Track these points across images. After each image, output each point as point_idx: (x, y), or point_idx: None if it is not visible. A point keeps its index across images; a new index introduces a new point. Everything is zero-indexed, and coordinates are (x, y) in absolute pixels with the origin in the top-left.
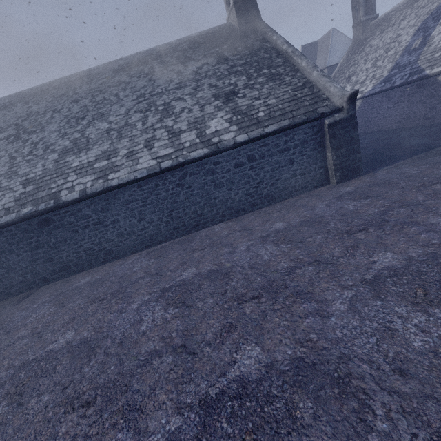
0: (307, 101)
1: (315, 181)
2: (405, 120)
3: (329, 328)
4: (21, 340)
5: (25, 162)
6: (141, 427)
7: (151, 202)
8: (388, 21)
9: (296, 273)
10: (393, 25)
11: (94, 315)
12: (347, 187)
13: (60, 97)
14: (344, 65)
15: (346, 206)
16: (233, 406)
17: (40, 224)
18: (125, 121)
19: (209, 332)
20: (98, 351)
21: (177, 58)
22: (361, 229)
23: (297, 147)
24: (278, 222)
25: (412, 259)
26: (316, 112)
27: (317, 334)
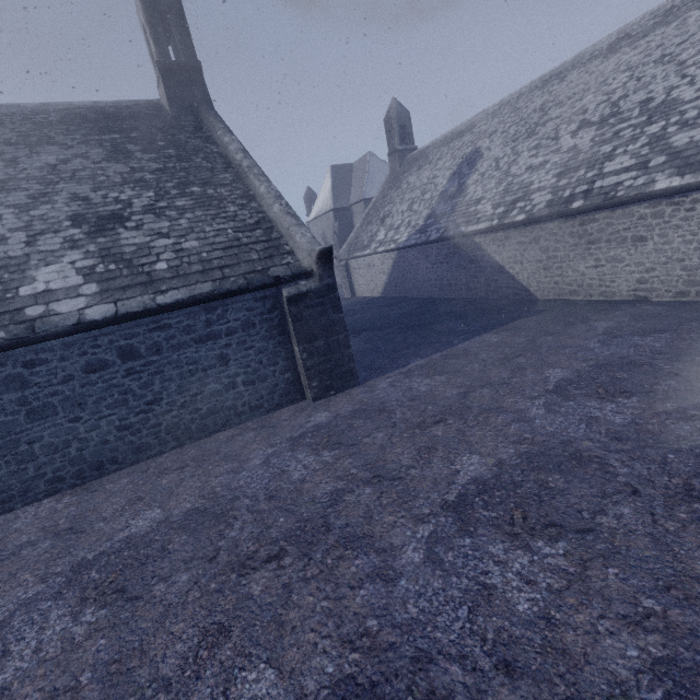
0: (256, 252)
1: (278, 395)
2: (447, 287)
3: None
4: None
5: None
6: None
7: None
8: (426, 157)
9: None
10: (431, 162)
11: None
12: (324, 411)
13: None
14: (379, 200)
15: (294, 467)
16: None
17: None
18: None
19: None
20: None
21: (23, 134)
22: (272, 555)
23: (234, 332)
24: (152, 507)
25: None
26: (267, 274)
27: None
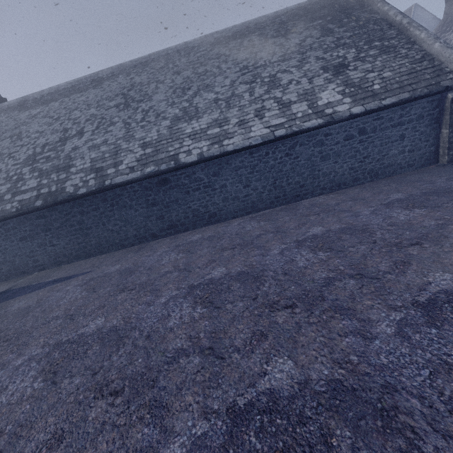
0: (428, 74)
1: (423, 159)
2: None
3: None
4: (170, 273)
5: (139, 127)
6: (362, 318)
7: (258, 170)
8: None
9: (451, 228)
10: None
11: (235, 258)
12: None
13: (161, 69)
14: None
15: None
16: (452, 306)
17: (158, 183)
18: (231, 92)
19: (381, 266)
20: (266, 278)
21: (277, 30)
22: None
23: (411, 122)
24: (394, 193)
25: None
26: (439, 85)
27: None
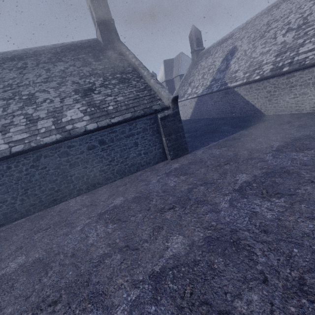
0: (146, 100)
1: (156, 158)
2: (221, 112)
3: None
4: None
5: None
6: None
7: (3, 183)
8: (209, 52)
9: (105, 263)
10: (212, 55)
11: None
12: (176, 163)
13: None
14: (187, 75)
15: (170, 182)
16: None
17: None
18: None
19: None
20: None
21: (49, 58)
22: (171, 208)
23: (139, 133)
24: (119, 197)
25: (194, 244)
26: (151, 109)
27: None
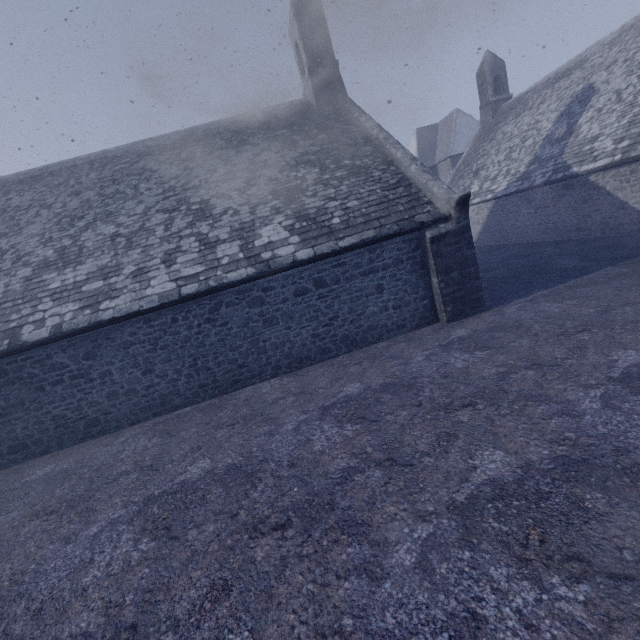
0: (402, 205)
1: (417, 318)
2: (552, 230)
3: (376, 605)
4: None
5: None
6: None
7: (164, 346)
8: (525, 104)
9: (354, 480)
10: (531, 108)
11: (25, 544)
12: (461, 328)
13: (56, 187)
14: (470, 155)
15: (454, 361)
16: None
17: None
18: (140, 224)
19: (184, 598)
20: None
21: (228, 140)
22: (466, 404)
23: (387, 268)
24: (352, 382)
25: (531, 466)
26: (413, 221)
27: (354, 618)
